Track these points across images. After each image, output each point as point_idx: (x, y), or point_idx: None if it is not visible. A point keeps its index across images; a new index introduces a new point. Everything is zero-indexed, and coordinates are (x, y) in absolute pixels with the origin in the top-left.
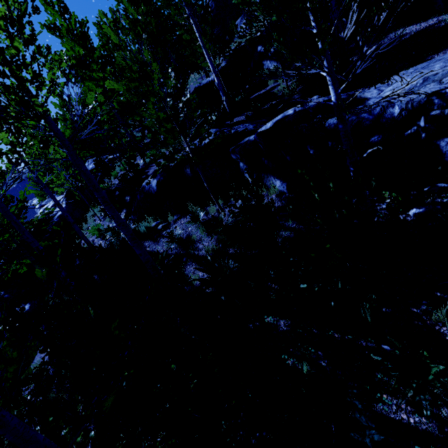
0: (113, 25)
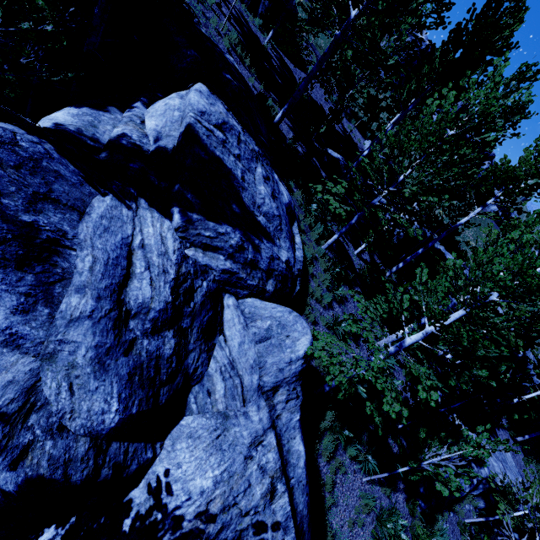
0: None
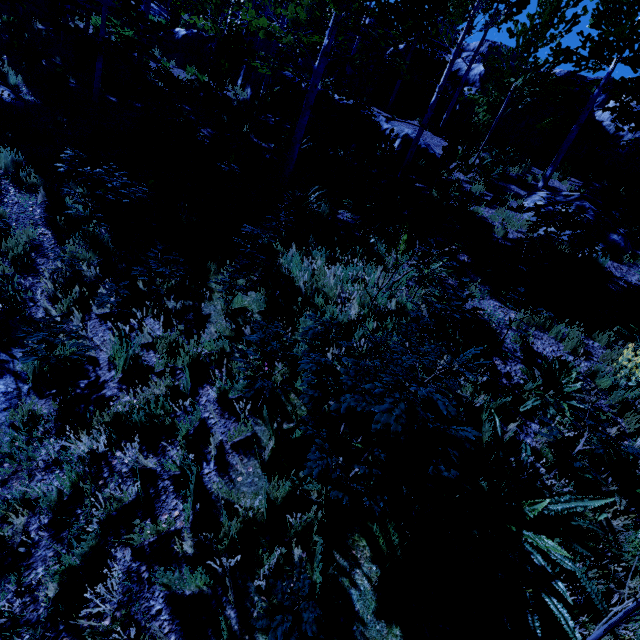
0: None
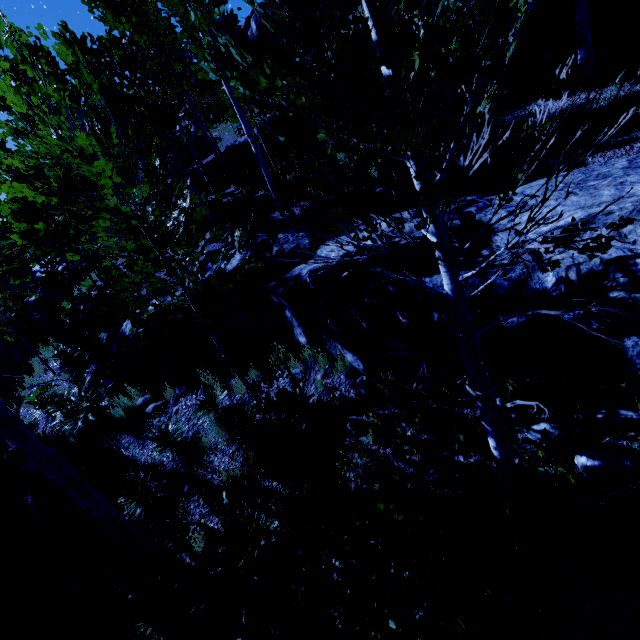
0: (12, 77)
